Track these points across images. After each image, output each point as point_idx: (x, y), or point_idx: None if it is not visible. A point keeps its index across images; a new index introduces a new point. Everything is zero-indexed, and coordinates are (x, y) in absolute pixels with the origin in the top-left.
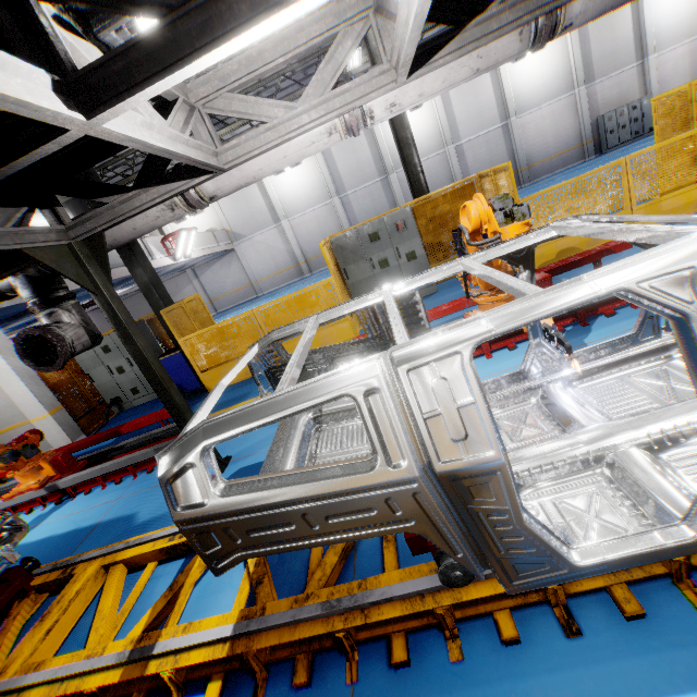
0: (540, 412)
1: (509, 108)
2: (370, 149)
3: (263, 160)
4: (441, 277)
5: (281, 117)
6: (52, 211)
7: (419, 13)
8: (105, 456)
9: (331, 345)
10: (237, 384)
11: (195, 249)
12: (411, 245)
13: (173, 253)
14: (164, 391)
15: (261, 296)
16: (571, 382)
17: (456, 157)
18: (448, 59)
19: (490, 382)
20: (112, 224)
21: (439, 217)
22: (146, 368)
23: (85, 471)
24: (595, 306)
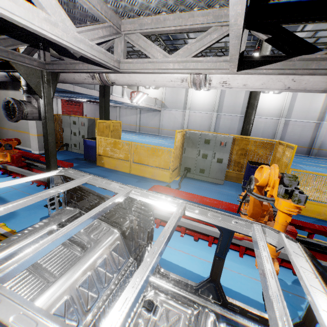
0: (186, 325)
1: (325, 116)
2: (243, 100)
3: (142, 76)
4: (161, 205)
5: (159, 58)
6: (44, 52)
7: (234, 22)
8: (32, 166)
9: (98, 195)
10: (108, 169)
11: (143, 102)
12: (222, 155)
13: (132, 99)
14: (48, 158)
15: (159, 136)
16: (221, 320)
17: (283, 125)
18: (269, 71)
19: (174, 278)
20: (63, 71)
21: (246, 150)
22: (46, 143)
23: (18, 168)
24: (289, 261)
